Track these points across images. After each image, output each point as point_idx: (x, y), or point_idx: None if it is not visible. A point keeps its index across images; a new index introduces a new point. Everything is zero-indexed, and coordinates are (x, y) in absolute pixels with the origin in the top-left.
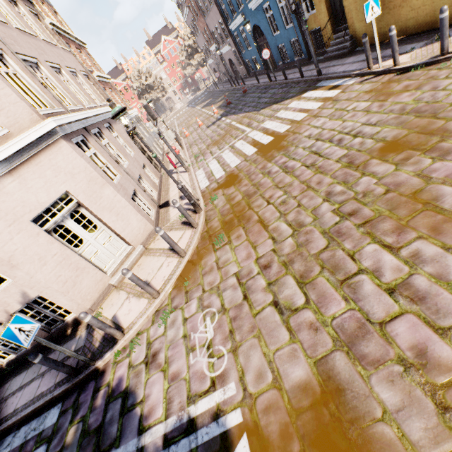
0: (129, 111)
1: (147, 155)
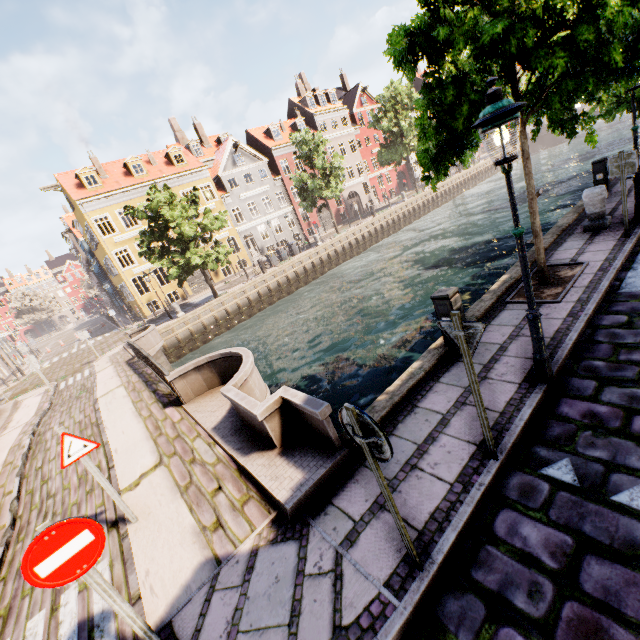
0: None
1: (5, 361)
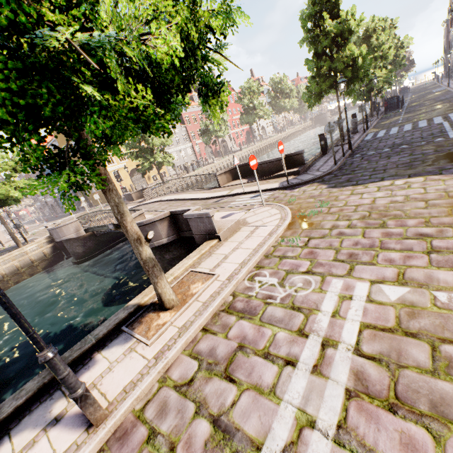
0: None
1: None
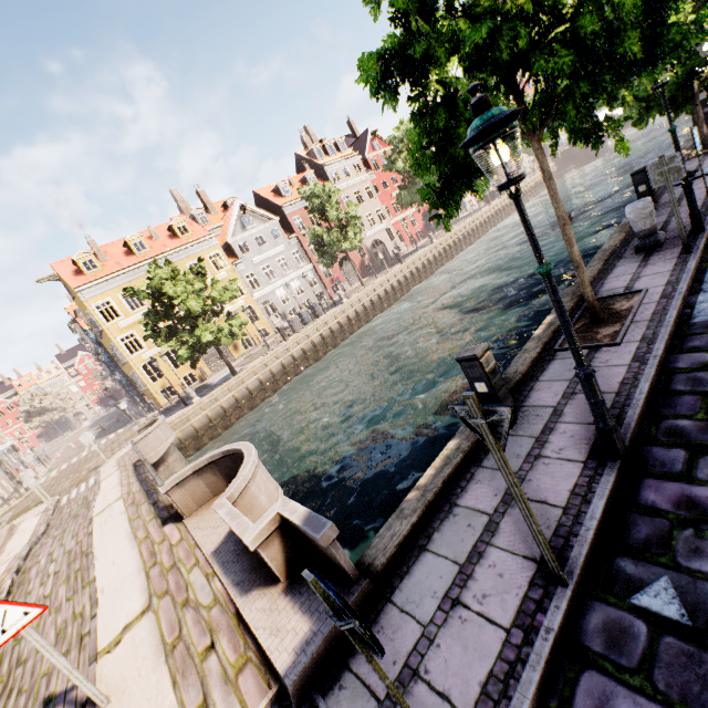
0: (2, 445)
1: (10, 475)
